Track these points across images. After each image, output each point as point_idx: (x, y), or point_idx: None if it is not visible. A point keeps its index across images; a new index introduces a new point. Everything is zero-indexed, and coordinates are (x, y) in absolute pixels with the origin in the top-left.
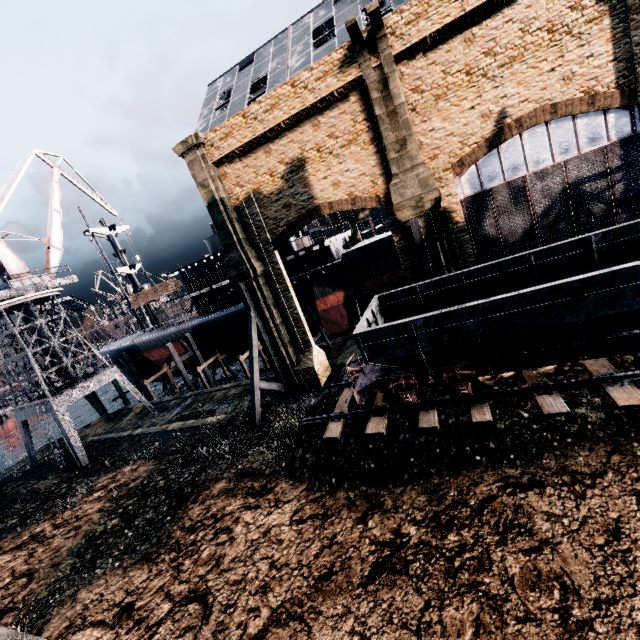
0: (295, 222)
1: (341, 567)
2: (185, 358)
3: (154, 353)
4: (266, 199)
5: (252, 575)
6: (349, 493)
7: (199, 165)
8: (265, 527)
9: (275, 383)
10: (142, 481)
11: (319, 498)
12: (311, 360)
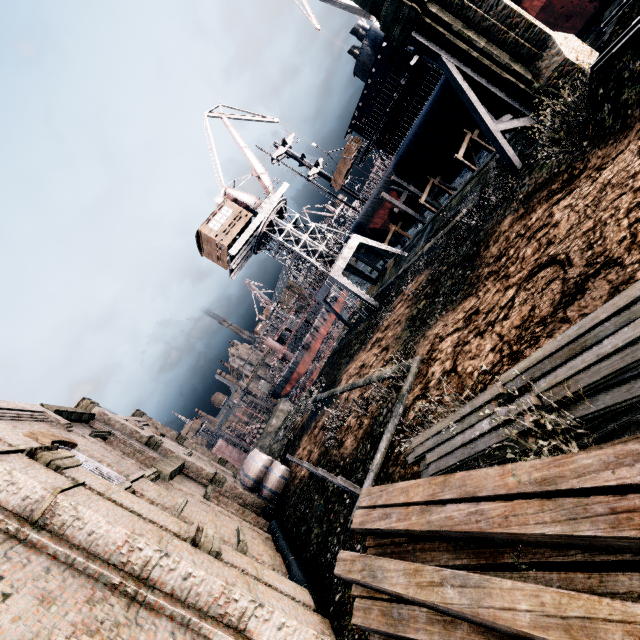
0: None
1: None
2: (403, 200)
3: (376, 220)
4: None
5: (609, 214)
6: None
7: None
8: (597, 188)
9: (516, 120)
10: (426, 280)
11: None
12: (557, 54)
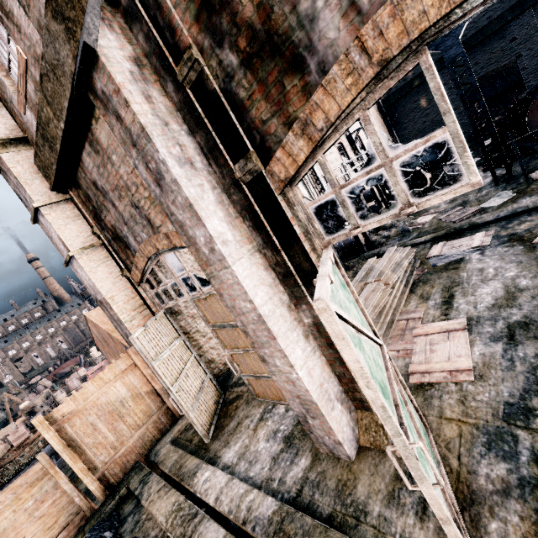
0: None
1: None
2: None
3: None
4: None
5: None
6: None
7: None
8: None
9: None
10: None
11: None
12: None
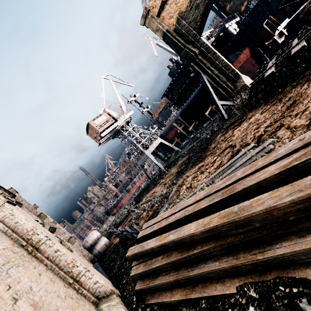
0: (204, 12)
1: (300, 97)
2: (182, 127)
3: (169, 135)
4: (185, 13)
5: (249, 131)
6: (292, 84)
7: (152, 22)
8: (248, 124)
9: (227, 102)
10: (186, 158)
11: (273, 100)
12: (242, 82)
